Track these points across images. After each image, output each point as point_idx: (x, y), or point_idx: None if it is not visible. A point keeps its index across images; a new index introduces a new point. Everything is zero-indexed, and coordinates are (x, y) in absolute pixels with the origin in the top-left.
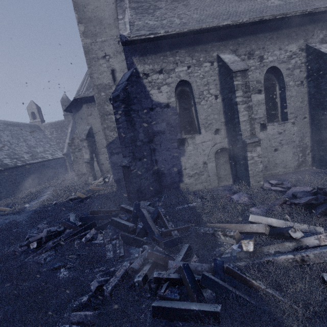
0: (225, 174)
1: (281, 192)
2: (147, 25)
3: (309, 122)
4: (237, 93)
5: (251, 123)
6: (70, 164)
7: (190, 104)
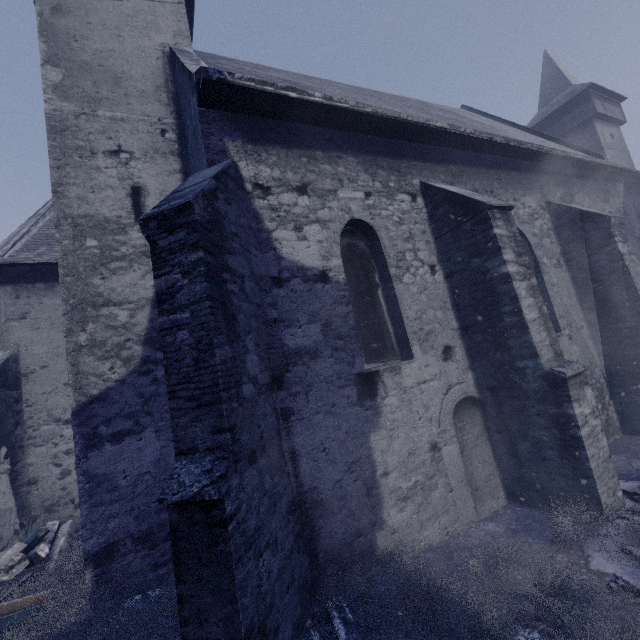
0: (486, 477)
1: None
2: None
3: (590, 336)
4: (505, 253)
5: (547, 327)
6: None
7: (372, 281)
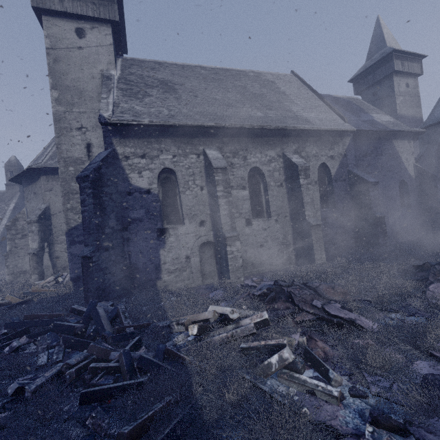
0: (210, 271)
1: (255, 287)
2: (134, 110)
3: (290, 220)
4: (218, 187)
5: (231, 218)
6: (1, 257)
7: (175, 192)
